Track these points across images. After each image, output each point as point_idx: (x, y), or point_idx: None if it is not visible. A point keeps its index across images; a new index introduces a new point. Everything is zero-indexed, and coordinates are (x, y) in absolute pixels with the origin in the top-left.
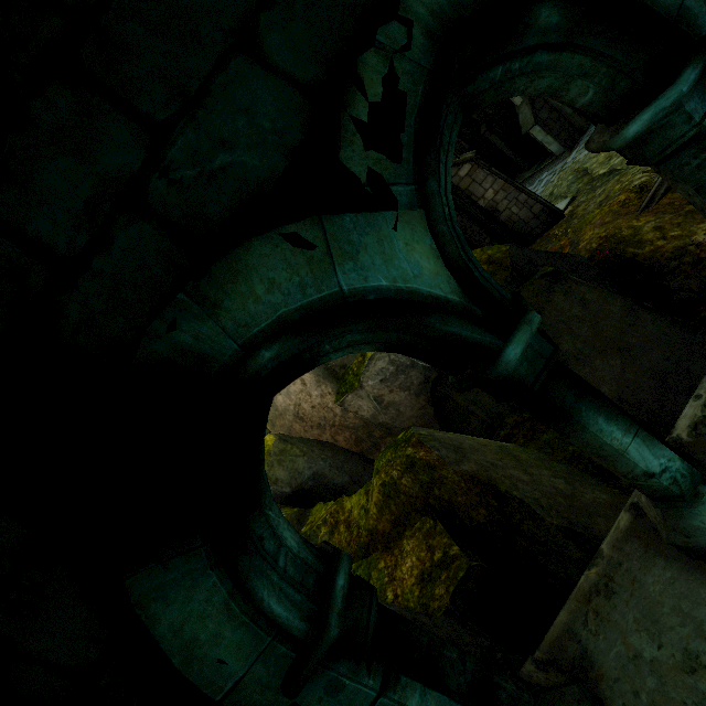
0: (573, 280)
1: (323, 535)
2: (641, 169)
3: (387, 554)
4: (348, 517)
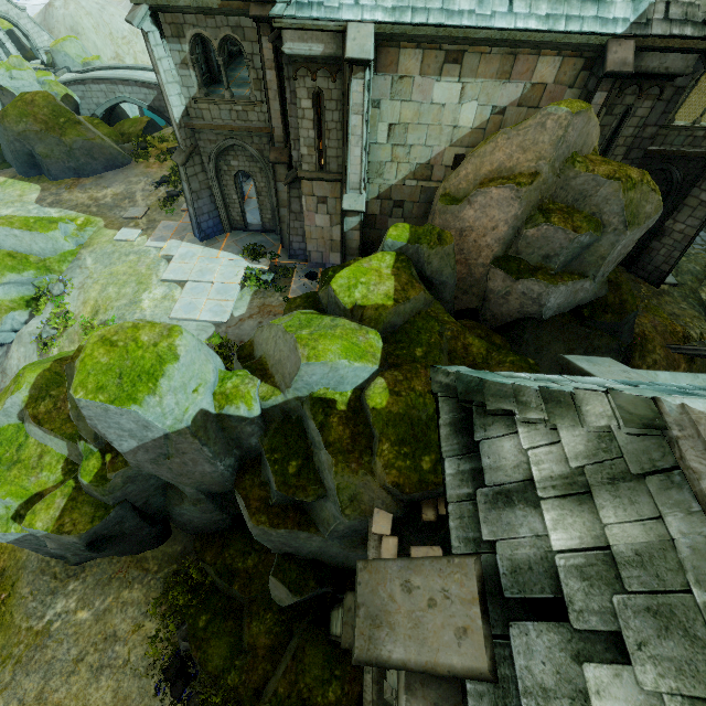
0: (619, 359)
1: (448, 335)
2: (704, 330)
3: None
4: (467, 345)
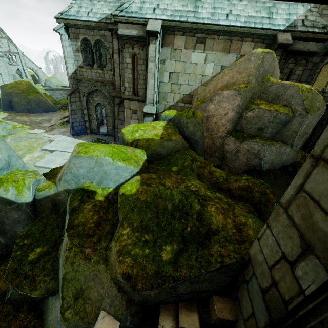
0: None
1: (198, 164)
2: None
3: (230, 198)
4: (211, 171)
